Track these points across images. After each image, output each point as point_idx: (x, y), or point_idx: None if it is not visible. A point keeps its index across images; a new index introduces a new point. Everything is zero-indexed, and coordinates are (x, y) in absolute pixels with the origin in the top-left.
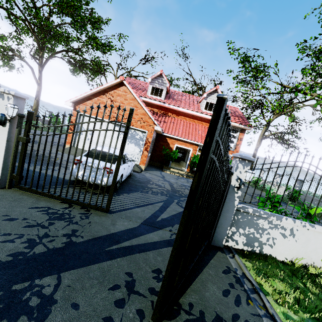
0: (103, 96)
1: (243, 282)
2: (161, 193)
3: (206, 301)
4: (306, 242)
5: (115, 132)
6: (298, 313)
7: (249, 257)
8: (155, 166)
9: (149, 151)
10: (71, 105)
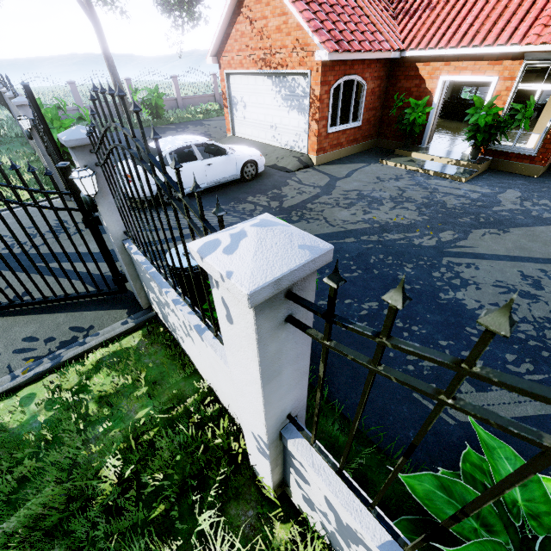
0: (239, 18)
1: (70, 347)
2: (242, 213)
3: (4, 331)
4: (213, 369)
5: (269, 92)
6: (46, 410)
7: (156, 339)
8: (388, 150)
9: (327, 119)
10: (211, 62)
